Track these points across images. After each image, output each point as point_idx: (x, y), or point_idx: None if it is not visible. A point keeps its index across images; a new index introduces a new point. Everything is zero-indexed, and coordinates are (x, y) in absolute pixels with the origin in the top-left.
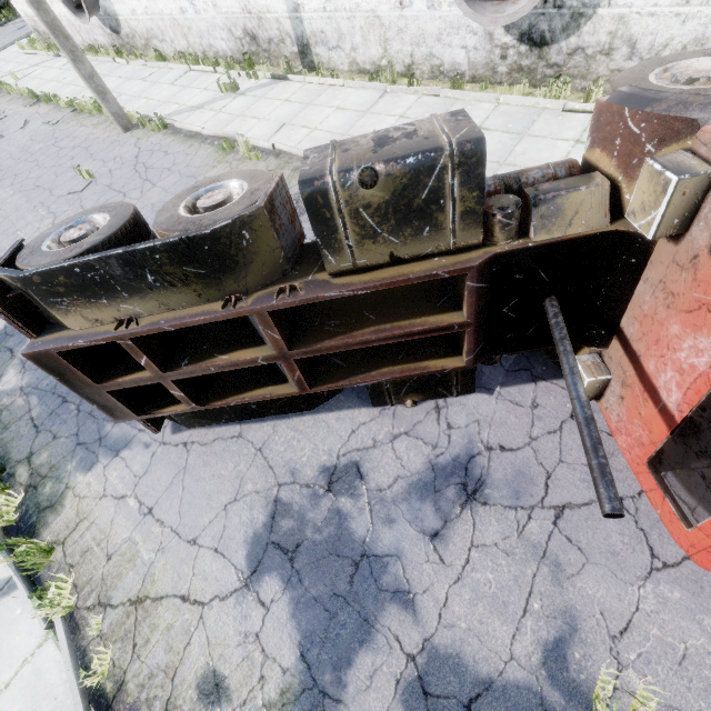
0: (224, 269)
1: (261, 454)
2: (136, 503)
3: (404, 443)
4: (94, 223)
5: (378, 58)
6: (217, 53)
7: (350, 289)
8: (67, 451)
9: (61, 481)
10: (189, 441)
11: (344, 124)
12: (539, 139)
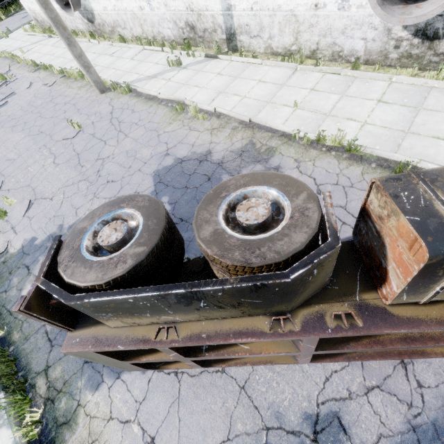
0: (282, 299)
1: (245, 393)
2: (139, 430)
3: (379, 398)
4: (123, 216)
5: (289, 44)
6: (163, 38)
7: (423, 329)
8: (76, 368)
9: (73, 398)
10: (179, 371)
11: (267, 94)
12: (434, 112)
